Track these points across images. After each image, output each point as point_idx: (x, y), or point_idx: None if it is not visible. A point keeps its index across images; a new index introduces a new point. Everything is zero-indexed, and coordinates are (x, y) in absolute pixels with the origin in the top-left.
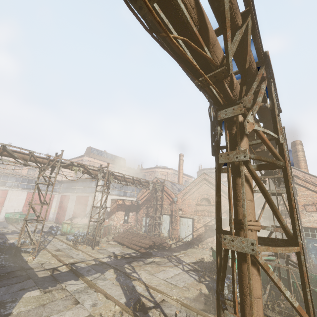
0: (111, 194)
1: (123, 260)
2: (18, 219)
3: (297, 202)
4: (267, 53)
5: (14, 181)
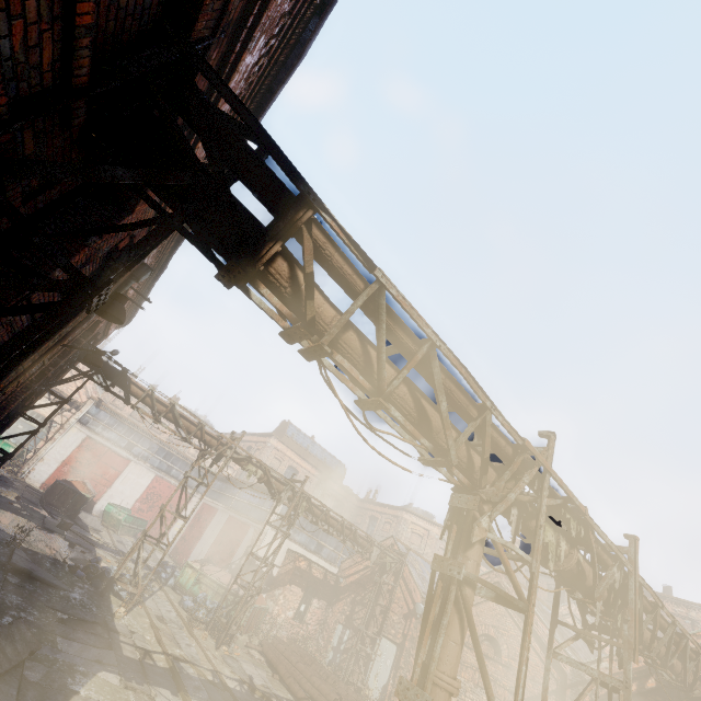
0: (291, 538)
1: None
2: (120, 522)
3: None
4: (524, 442)
5: (147, 447)
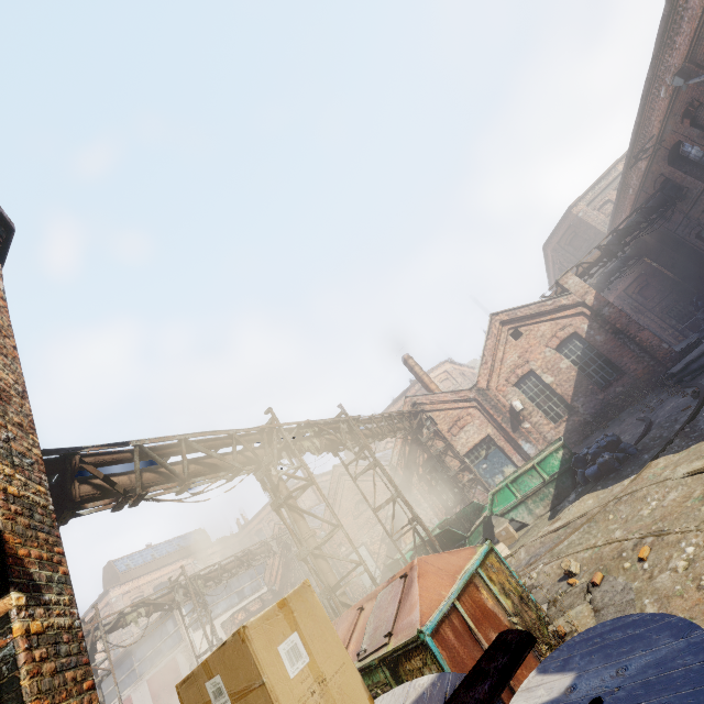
0: (215, 617)
1: None
2: None
3: (441, 432)
4: (260, 428)
5: None
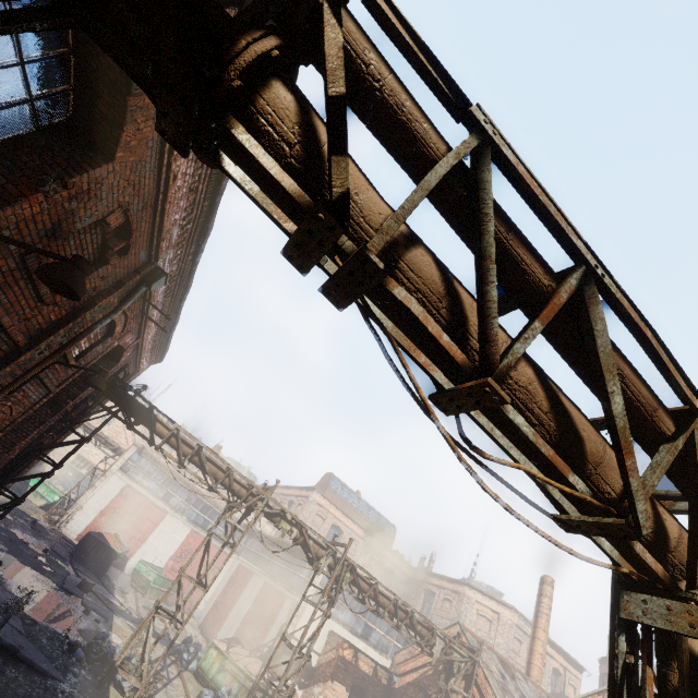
0: (334, 616)
1: None
2: (149, 584)
3: None
4: None
5: (185, 498)
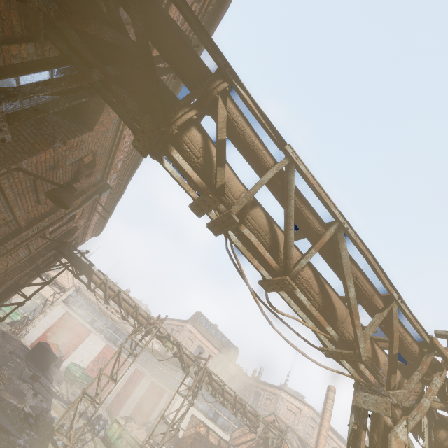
0: (195, 405)
1: None
2: (76, 378)
3: None
4: (433, 340)
5: (104, 323)
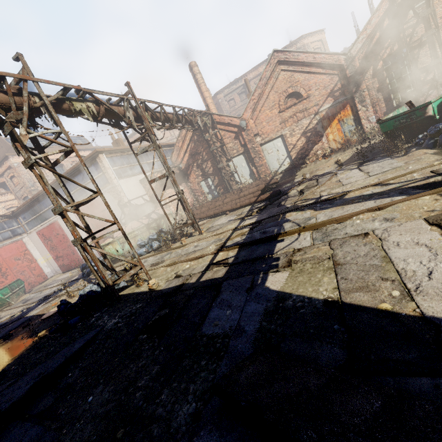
0: (133, 175)
1: (266, 211)
2: (2, 300)
3: (435, 16)
4: None
5: None
